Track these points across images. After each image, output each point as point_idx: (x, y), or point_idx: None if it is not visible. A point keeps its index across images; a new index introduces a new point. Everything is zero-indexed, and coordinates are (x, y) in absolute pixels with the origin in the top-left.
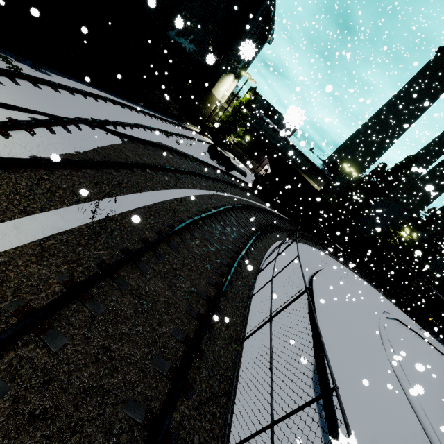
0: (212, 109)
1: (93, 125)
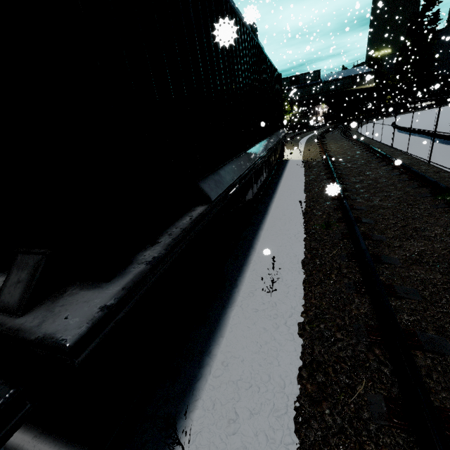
0: None
1: None
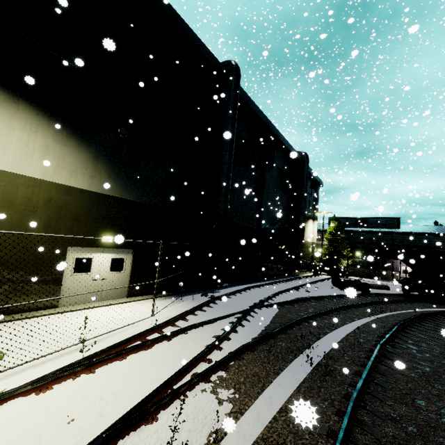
0: (311, 251)
1: (259, 306)
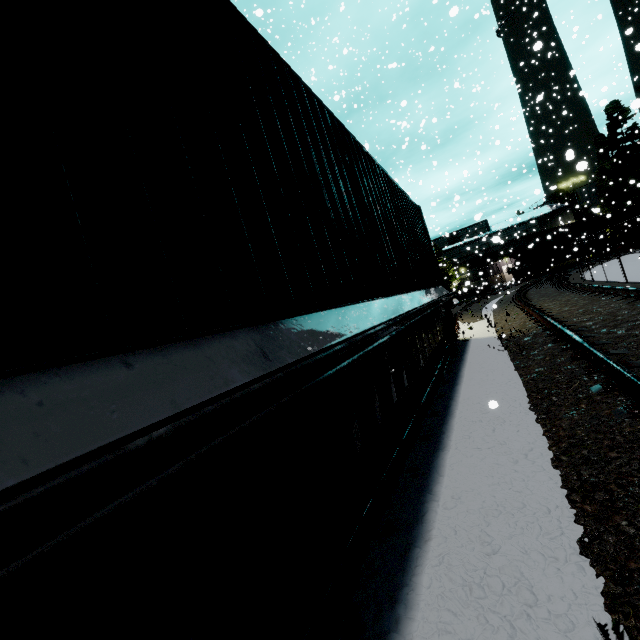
0: None
1: None
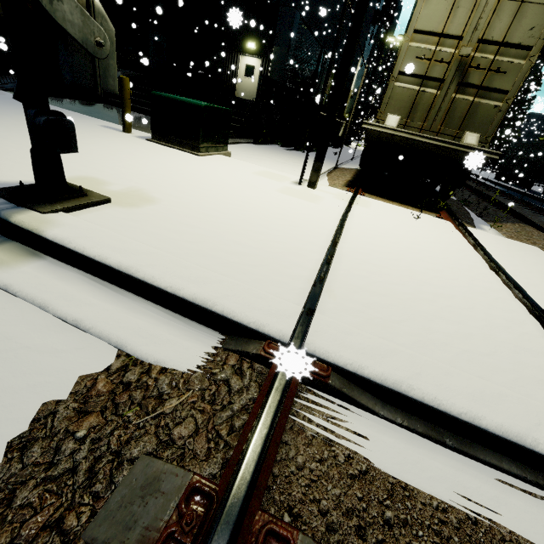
0: None
1: None
